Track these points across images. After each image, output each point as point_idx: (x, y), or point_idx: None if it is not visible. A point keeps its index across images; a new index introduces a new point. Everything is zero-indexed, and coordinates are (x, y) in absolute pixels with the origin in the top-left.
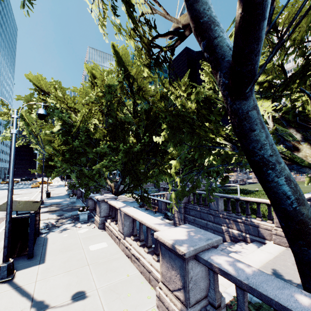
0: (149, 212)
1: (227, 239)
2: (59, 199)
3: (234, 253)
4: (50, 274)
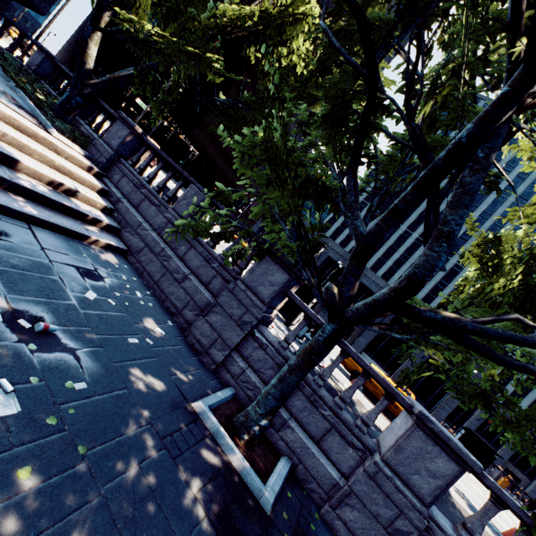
0: None
1: None
2: None
3: None
4: None
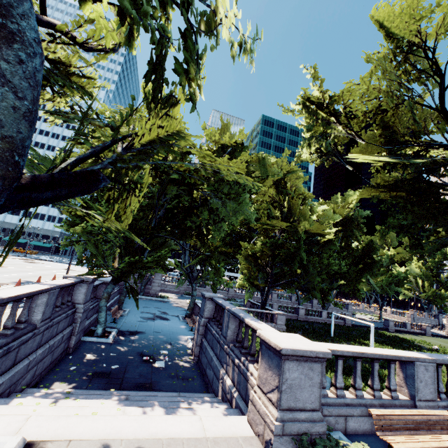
0: (186, 327)
1: (220, 393)
2: None
3: (161, 410)
4: None
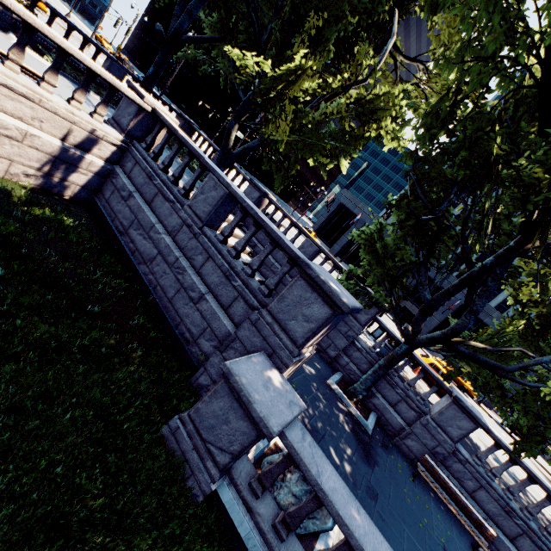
0: None
1: None
2: None
3: None
4: None
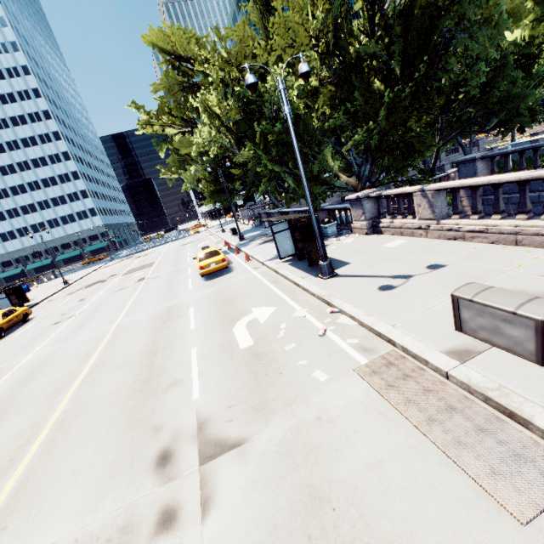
0: None
1: None
2: (255, 232)
3: None
4: (373, 266)
